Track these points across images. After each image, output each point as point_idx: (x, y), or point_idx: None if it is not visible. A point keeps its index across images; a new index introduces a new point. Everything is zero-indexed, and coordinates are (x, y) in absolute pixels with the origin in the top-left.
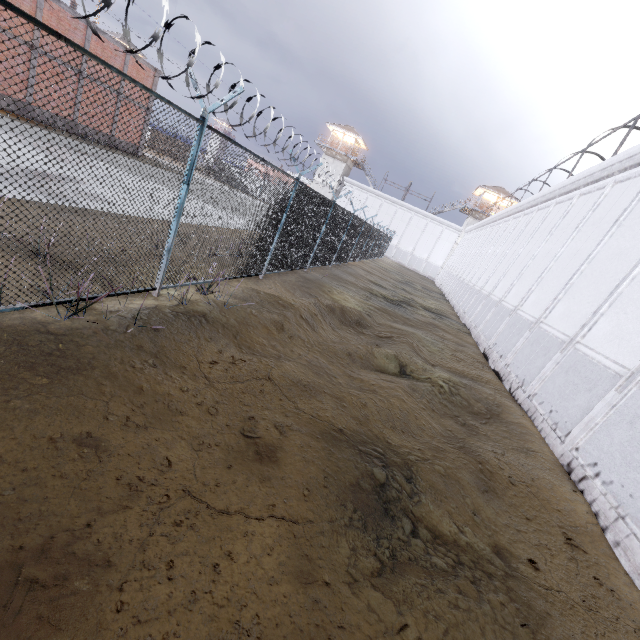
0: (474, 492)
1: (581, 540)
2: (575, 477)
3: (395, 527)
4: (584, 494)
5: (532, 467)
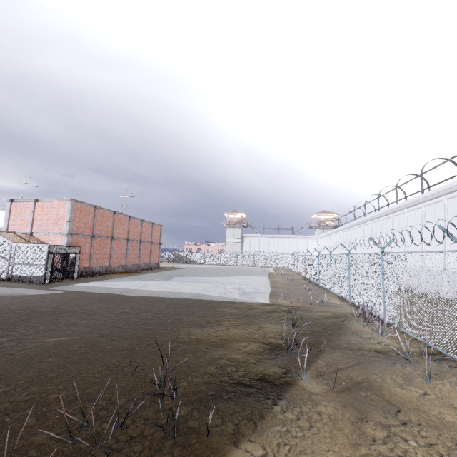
0: None
1: None
2: None
3: None
4: None
5: None
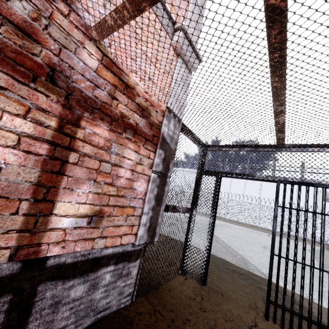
0: None
1: None
2: None
3: None
4: None
5: None
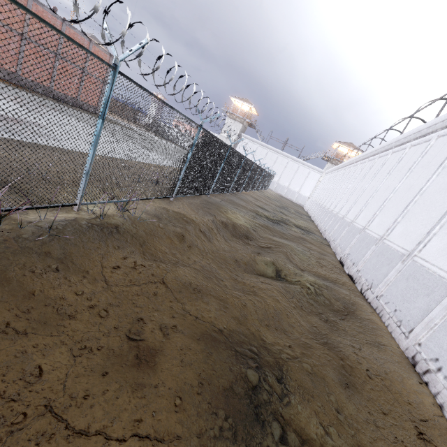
0: (337, 389)
1: (431, 434)
2: (419, 369)
3: (265, 434)
4: (428, 386)
5: (384, 361)
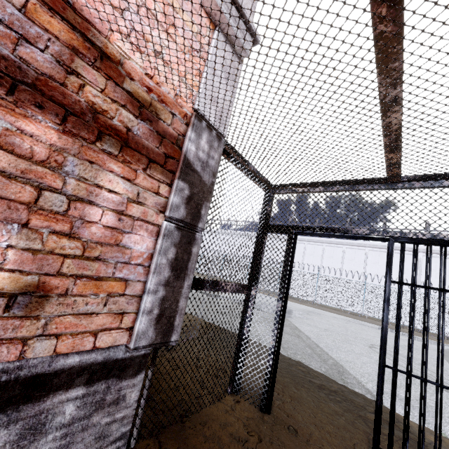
0: None
1: None
2: None
3: None
4: None
5: None
